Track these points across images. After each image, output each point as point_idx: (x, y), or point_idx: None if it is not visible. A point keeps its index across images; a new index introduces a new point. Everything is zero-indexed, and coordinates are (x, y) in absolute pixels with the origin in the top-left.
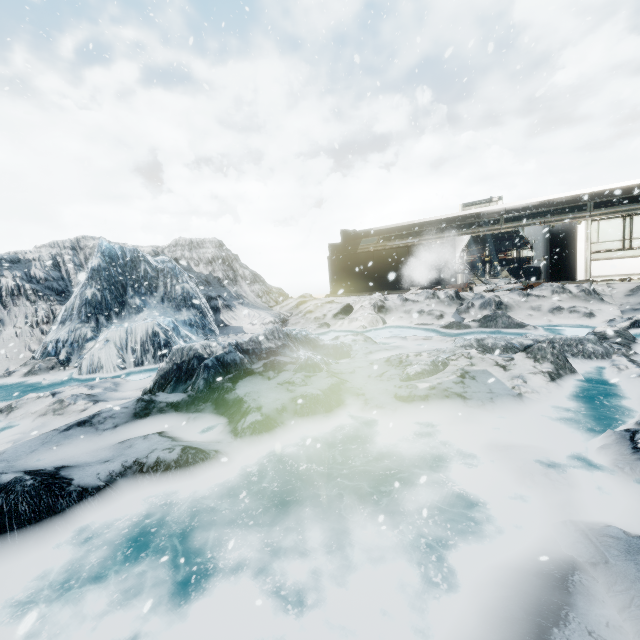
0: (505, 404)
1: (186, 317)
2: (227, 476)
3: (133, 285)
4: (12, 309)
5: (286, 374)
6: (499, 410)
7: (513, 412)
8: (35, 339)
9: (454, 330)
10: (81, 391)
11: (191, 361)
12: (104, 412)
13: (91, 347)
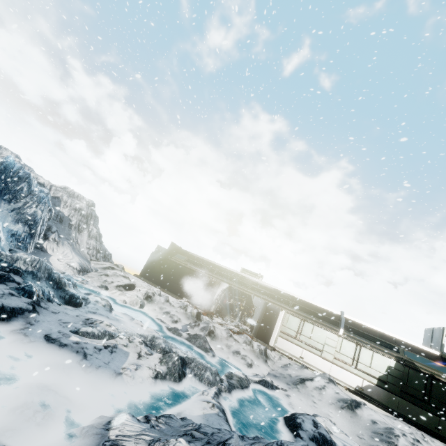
0: (102, 373)
1: (16, 229)
2: None
3: (2, 190)
4: None
5: (2, 286)
6: (93, 374)
7: (99, 379)
8: None
9: (170, 332)
10: None
11: None
12: None
13: None
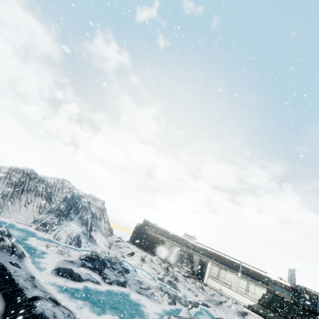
0: (156, 303)
1: (83, 229)
2: (103, 290)
3: (74, 208)
4: (36, 198)
5: (115, 272)
6: (154, 304)
7: (156, 305)
8: (36, 213)
9: (159, 280)
10: (62, 249)
11: (96, 256)
12: (75, 261)
13: (60, 230)
